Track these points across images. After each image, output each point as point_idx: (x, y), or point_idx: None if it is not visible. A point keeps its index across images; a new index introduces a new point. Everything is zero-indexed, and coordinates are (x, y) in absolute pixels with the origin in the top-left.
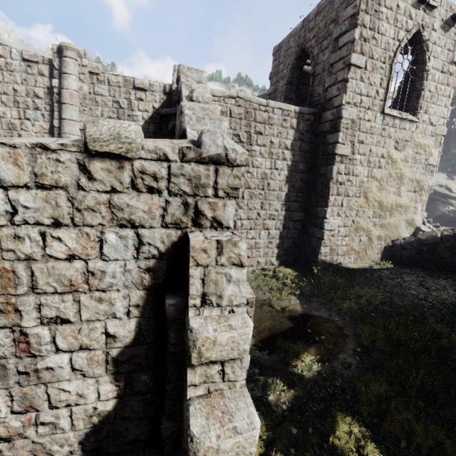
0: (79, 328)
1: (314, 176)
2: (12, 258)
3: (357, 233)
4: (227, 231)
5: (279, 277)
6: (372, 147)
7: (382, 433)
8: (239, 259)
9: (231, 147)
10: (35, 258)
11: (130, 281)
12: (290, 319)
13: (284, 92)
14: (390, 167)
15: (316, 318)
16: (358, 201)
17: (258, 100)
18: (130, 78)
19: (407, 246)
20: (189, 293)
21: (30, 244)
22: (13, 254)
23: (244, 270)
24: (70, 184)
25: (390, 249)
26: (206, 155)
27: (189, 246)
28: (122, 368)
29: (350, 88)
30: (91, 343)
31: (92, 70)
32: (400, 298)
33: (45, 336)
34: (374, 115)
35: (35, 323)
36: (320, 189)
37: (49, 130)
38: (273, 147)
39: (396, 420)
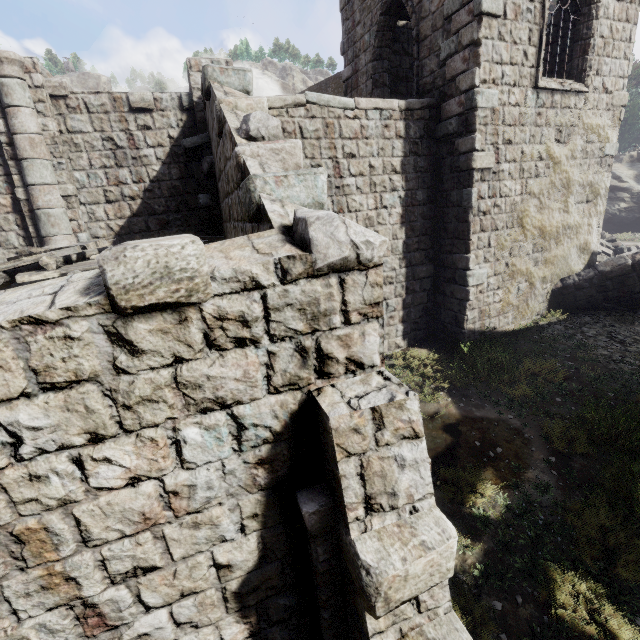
0: (173, 572)
1: (441, 207)
2: (37, 511)
3: (513, 280)
4: (373, 373)
5: (413, 365)
6: (524, 146)
7: (617, 582)
8: (411, 429)
9: (362, 240)
10: (75, 500)
11: (237, 486)
12: (446, 430)
13: (371, 74)
14: (552, 171)
15: (482, 421)
16: (510, 235)
17: (340, 101)
18: (121, 93)
19: (585, 284)
20: (345, 502)
21: (61, 481)
22: (36, 505)
23: (422, 443)
24: (102, 370)
25: (559, 292)
26: (323, 264)
27: (326, 425)
28: (249, 600)
29: (484, 56)
30: (197, 585)
31: (54, 92)
32: (589, 365)
33: (125, 598)
34: (523, 94)
35: (103, 586)
36: (453, 226)
37: (13, 207)
38: (374, 173)
39: (632, 561)
